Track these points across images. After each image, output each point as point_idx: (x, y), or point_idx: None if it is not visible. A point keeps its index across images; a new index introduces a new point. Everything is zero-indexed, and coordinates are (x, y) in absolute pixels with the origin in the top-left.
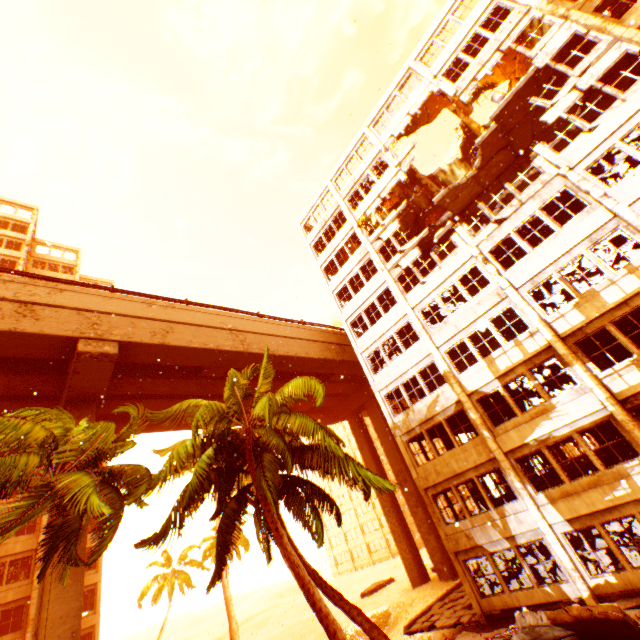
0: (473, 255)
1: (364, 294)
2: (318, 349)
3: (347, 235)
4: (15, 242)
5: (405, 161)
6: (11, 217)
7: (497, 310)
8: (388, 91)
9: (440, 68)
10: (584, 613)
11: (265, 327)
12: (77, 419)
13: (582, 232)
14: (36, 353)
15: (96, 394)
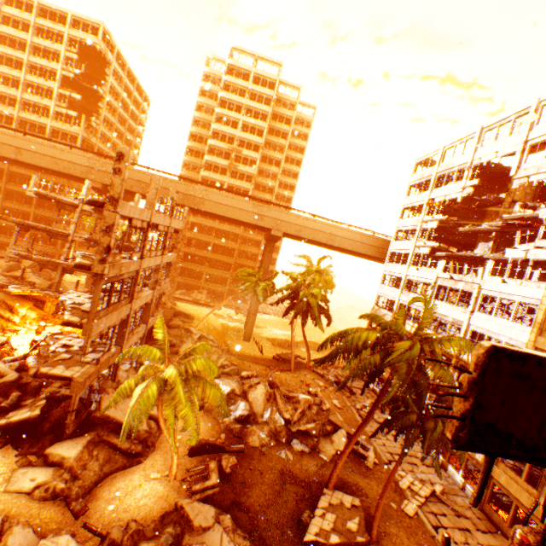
0: (431, 280)
1: (402, 246)
2: (374, 251)
3: (421, 201)
4: (268, 99)
5: (467, 189)
6: (268, 77)
7: (419, 309)
8: (511, 110)
9: (533, 137)
10: (339, 379)
11: (347, 234)
12: (269, 247)
13: (455, 315)
14: (261, 227)
15: (275, 241)
